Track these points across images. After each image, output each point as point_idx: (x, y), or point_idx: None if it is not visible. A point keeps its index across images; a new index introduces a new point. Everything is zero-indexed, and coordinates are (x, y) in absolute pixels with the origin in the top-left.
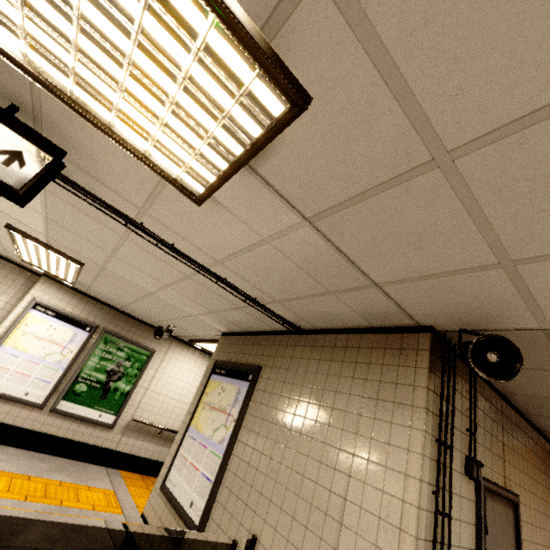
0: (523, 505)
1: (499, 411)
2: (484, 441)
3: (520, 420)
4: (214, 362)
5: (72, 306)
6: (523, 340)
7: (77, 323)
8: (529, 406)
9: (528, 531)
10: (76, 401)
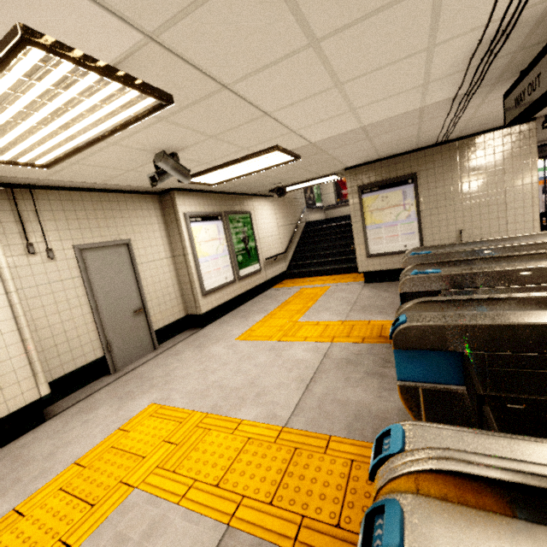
0: None
1: None
2: None
3: None
4: (359, 188)
5: (202, 206)
6: None
7: (213, 218)
8: None
9: None
10: (242, 268)
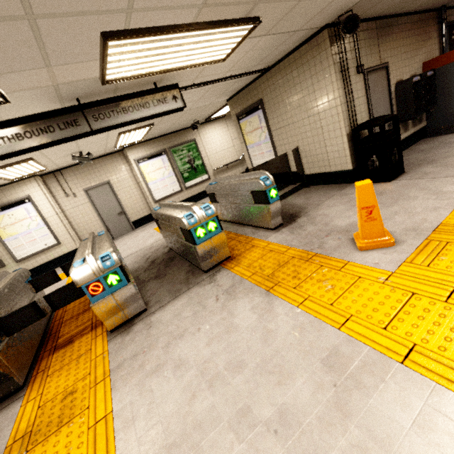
0: (393, 64)
1: (374, 29)
2: (365, 53)
3: (391, 21)
4: (235, 116)
5: (147, 150)
6: (363, 2)
7: (157, 155)
8: (392, 11)
9: (397, 72)
10: (189, 180)
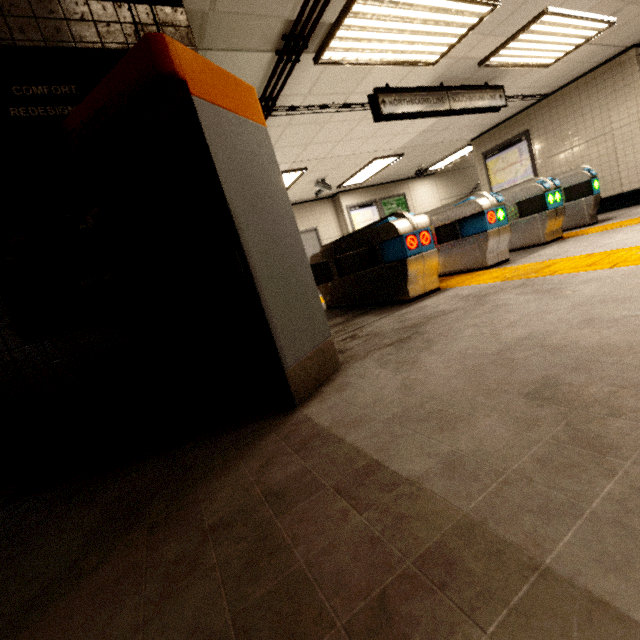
0: None
1: None
2: None
3: None
4: (482, 155)
5: (359, 199)
6: None
7: (368, 205)
8: None
9: None
10: None
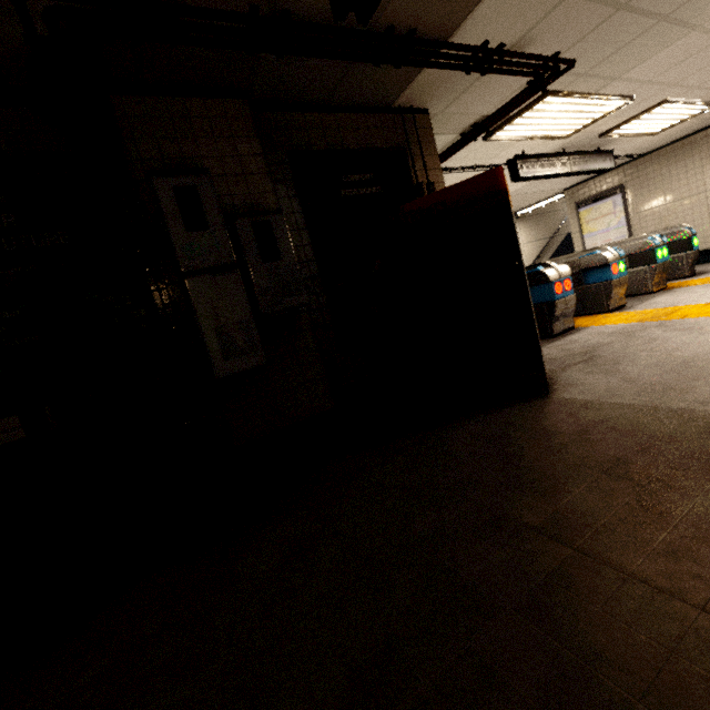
0: None
1: None
2: None
3: None
4: (575, 204)
5: None
6: None
7: None
8: None
9: None
10: None
